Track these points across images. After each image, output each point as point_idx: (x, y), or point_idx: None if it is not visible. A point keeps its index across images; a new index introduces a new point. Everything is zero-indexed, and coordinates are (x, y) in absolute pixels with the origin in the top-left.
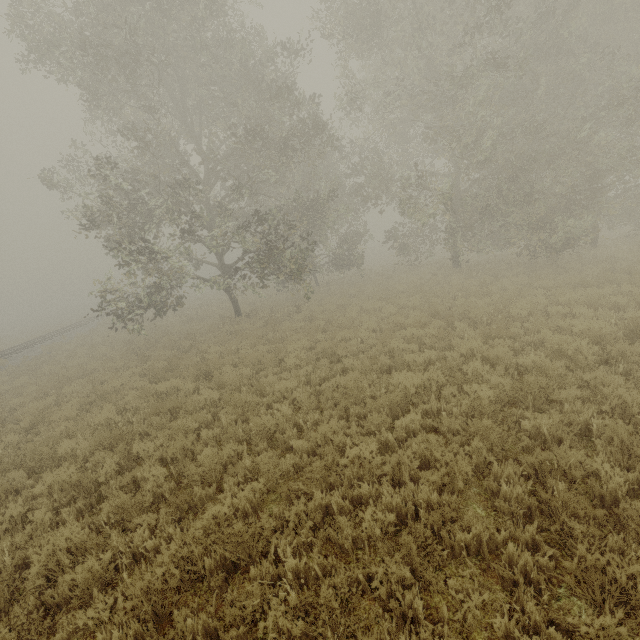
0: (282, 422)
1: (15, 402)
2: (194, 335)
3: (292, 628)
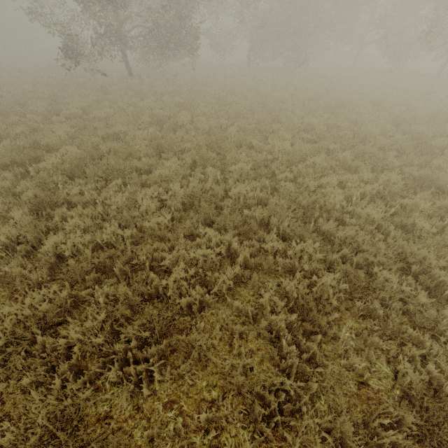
0: (246, 106)
1: (41, 105)
2: (115, 83)
3: (298, 123)
